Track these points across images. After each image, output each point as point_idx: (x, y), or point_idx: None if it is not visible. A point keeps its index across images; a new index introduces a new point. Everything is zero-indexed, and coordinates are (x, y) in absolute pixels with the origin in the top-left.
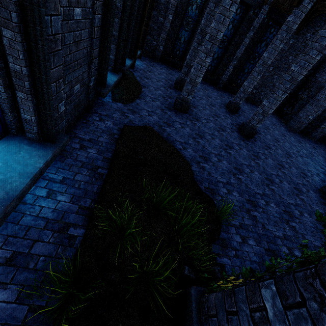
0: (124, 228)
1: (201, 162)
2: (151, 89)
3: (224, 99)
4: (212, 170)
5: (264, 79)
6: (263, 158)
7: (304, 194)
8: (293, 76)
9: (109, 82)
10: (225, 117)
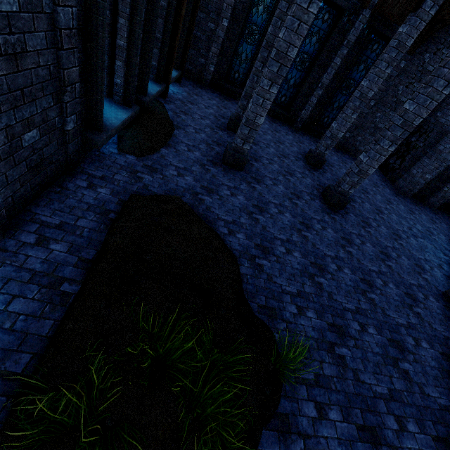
0: (80, 426)
1: (258, 256)
2: (189, 131)
3: (303, 146)
4: (275, 271)
5: (361, 118)
6: (357, 243)
7: (420, 304)
8: (407, 118)
9: (112, 121)
10: (303, 175)
